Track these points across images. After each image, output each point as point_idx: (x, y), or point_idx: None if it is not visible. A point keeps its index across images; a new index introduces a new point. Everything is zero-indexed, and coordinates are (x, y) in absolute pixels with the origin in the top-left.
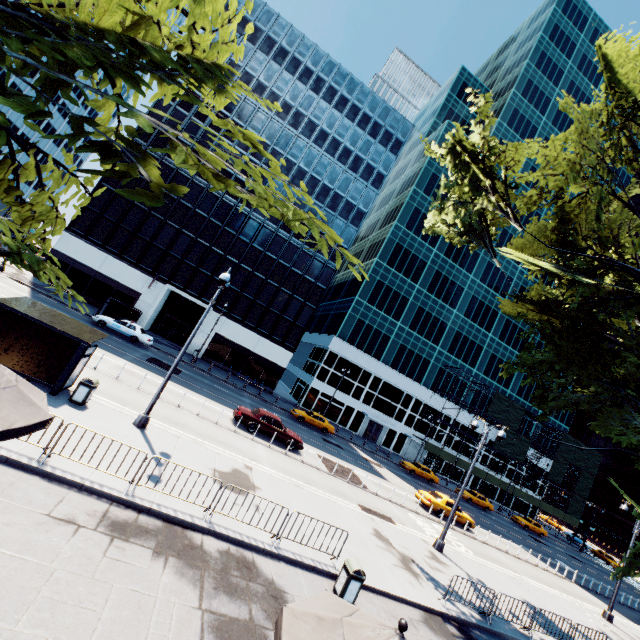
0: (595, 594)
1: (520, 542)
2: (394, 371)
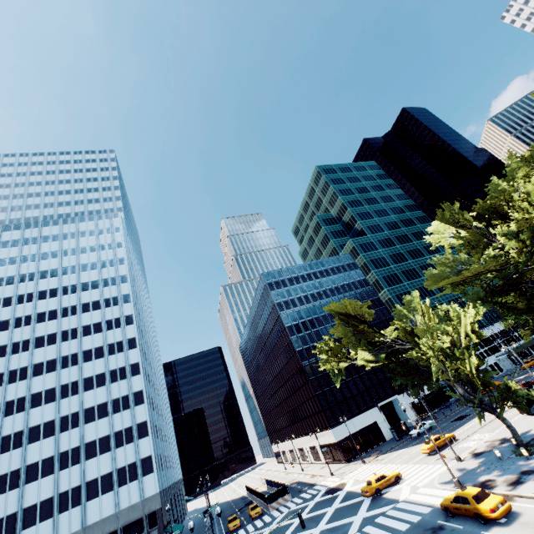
0: None
1: None
2: None
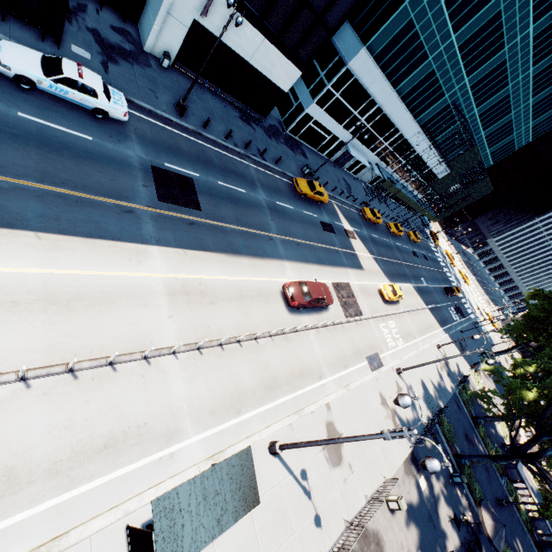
0: (432, 310)
1: (411, 275)
2: (402, 105)
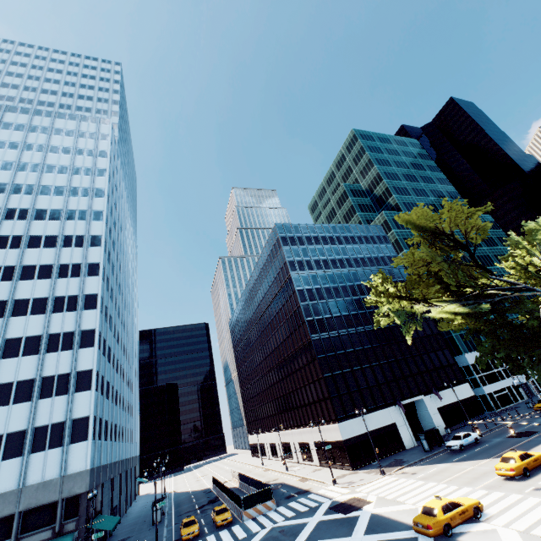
0: None
1: None
2: None
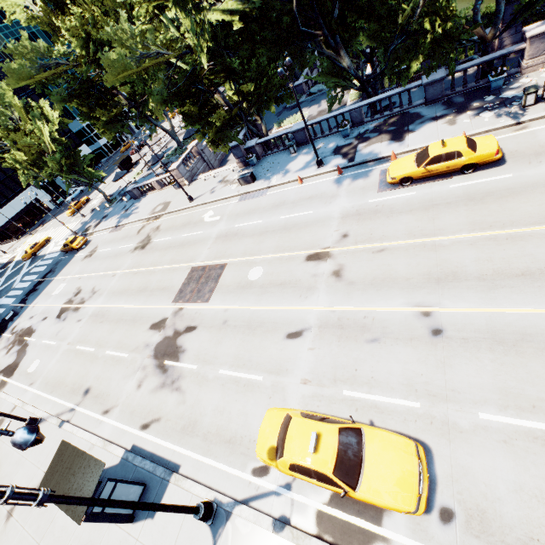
0: None
1: None
2: None
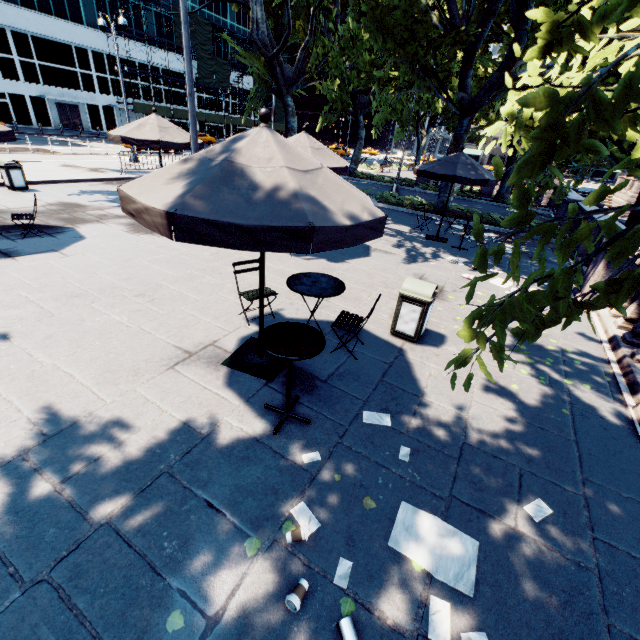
0: None
1: None
2: (34, 13)
